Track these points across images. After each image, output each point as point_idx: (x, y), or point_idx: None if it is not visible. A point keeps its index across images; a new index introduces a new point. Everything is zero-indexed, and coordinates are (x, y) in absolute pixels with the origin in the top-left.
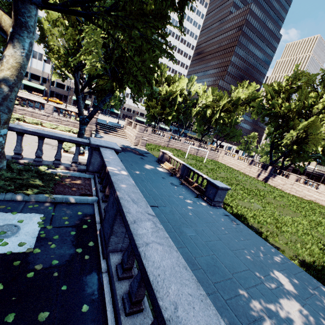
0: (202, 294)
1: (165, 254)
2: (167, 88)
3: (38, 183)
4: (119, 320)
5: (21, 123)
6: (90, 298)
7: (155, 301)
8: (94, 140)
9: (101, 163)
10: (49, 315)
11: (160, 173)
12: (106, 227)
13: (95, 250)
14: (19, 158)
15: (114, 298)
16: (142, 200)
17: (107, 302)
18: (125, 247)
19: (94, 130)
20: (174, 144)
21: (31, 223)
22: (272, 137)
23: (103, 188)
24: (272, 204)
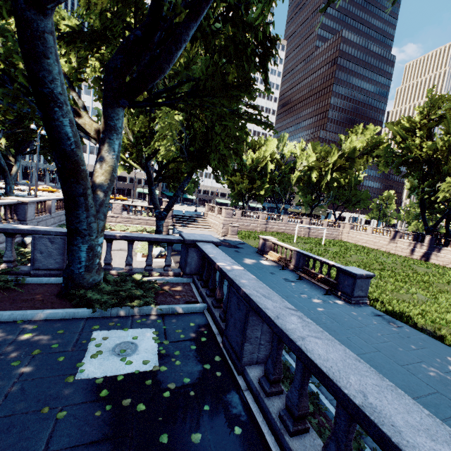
0: (389, 384)
1: (328, 347)
2: (252, 156)
3: (140, 293)
4: (283, 441)
5: None
6: (239, 419)
7: (337, 391)
8: (187, 236)
9: (199, 262)
10: (201, 436)
11: (266, 268)
12: (234, 334)
13: (224, 365)
14: (109, 268)
15: (267, 418)
16: (274, 295)
17: (261, 423)
18: (261, 358)
19: (171, 225)
20: (275, 227)
21: (146, 339)
22: (419, 192)
23: (210, 292)
24: (447, 293)
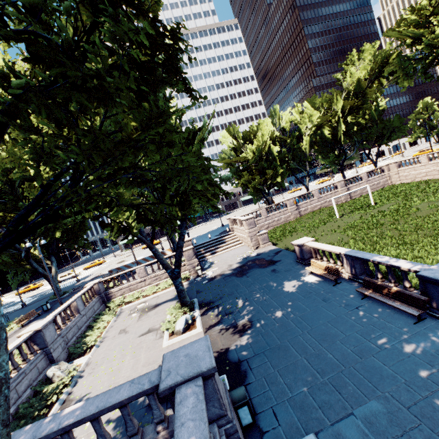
0: None
1: None
2: (251, 148)
3: None
4: None
5: (124, 308)
6: None
7: None
8: (166, 369)
9: None
10: None
11: (314, 291)
12: None
13: None
14: None
15: None
16: None
17: None
18: None
19: (198, 264)
20: (308, 207)
21: None
22: None
23: None
24: None
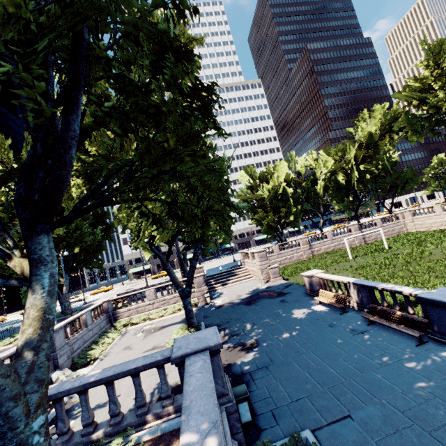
0: None
1: None
2: (267, 187)
3: None
4: None
5: (129, 328)
6: None
7: None
8: (178, 346)
9: None
10: None
11: (322, 318)
12: None
13: None
14: (90, 431)
15: None
16: None
17: None
18: None
19: (207, 292)
20: (322, 247)
21: None
22: None
23: None
24: None
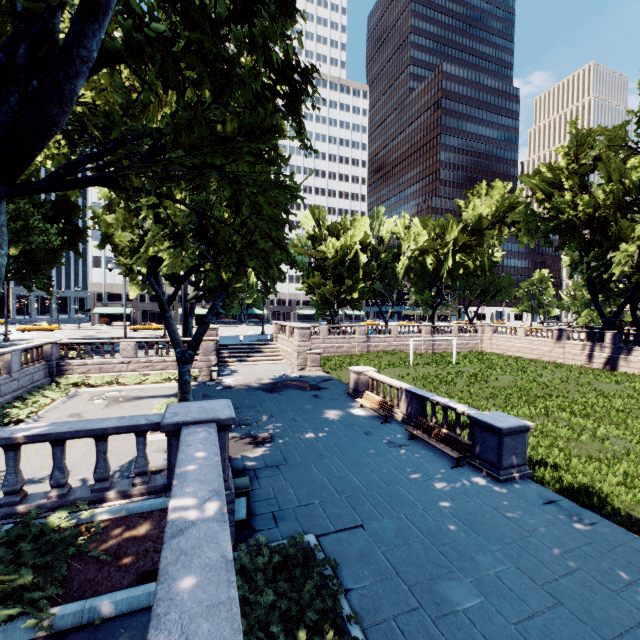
0: None
1: None
2: (335, 245)
3: (23, 580)
4: None
5: (82, 391)
6: None
7: None
8: (173, 412)
9: None
10: None
11: (359, 424)
12: None
13: None
14: (14, 501)
15: None
16: None
17: None
18: None
19: (215, 364)
20: (381, 343)
21: None
22: (583, 269)
23: None
24: None
